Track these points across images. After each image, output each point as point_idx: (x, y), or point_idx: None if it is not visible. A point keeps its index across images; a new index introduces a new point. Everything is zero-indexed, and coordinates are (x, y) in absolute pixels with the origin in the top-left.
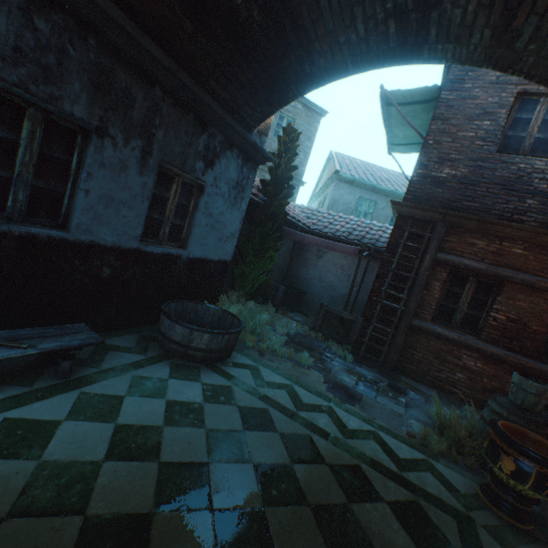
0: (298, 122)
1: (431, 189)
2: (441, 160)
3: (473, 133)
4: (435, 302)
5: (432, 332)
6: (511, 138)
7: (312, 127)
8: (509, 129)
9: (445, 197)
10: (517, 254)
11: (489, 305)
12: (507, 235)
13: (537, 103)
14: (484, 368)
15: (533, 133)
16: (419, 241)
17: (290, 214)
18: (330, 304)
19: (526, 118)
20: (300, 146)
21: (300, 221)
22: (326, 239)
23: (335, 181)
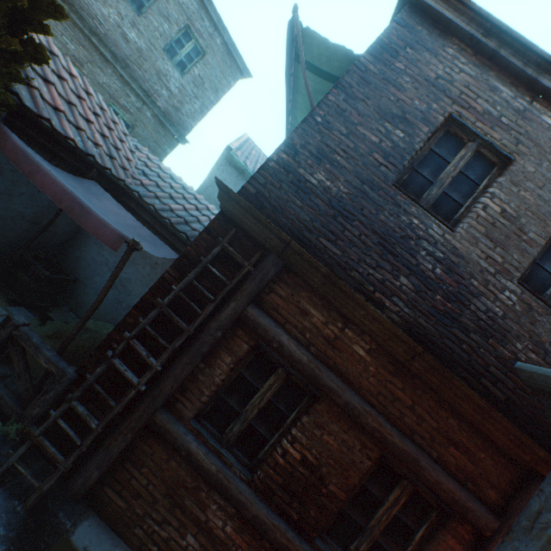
0: (209, 59)
1: (289, 194)
2: (321, 155)
3: (379, 138)
4: (211, 391)
5: (181, 447)
6: (419, 175)
7: (226, 80)
8: (421, 161)
9: (302, 217)
10: (358, 356)
11: (289, 423)
12: (356, 320)
13: (465, 143)
14: (234, 538)
15: (445, 182)
16: (235, 272)
17: (66, 129)
18: (112, 313)
19: (445, 157)
20: (201, 93)
21: (103, 161)
22: (149, 214)
23: (224, 159)
